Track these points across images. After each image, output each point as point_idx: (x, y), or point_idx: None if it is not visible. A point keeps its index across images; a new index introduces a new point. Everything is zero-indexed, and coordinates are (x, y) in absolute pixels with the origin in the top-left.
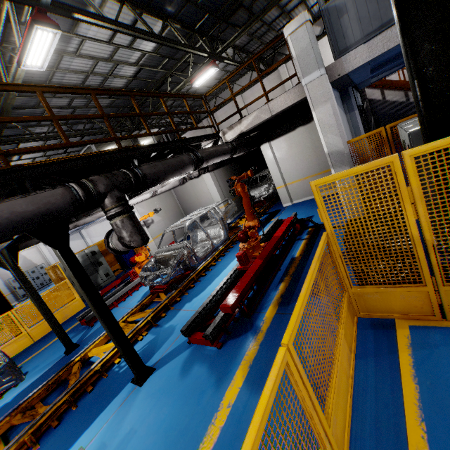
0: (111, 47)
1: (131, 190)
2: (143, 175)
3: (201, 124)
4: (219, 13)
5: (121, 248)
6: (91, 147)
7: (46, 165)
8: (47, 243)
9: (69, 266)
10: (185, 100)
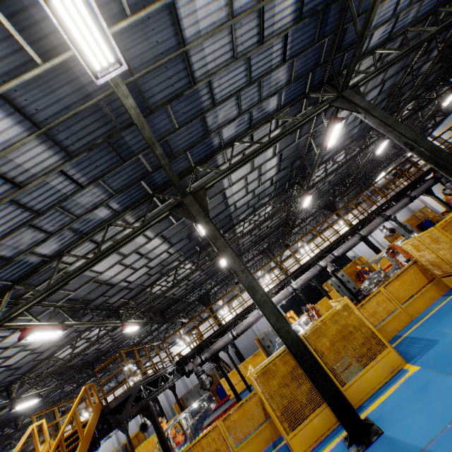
0: None
1: None
2: None
3: (450, 115)
4: (448, 67)
5: (450, 192)
6: (382, 173)
7: (418, 177)
8: (428, 195)
9: (436, 199)
10: (450, 130)
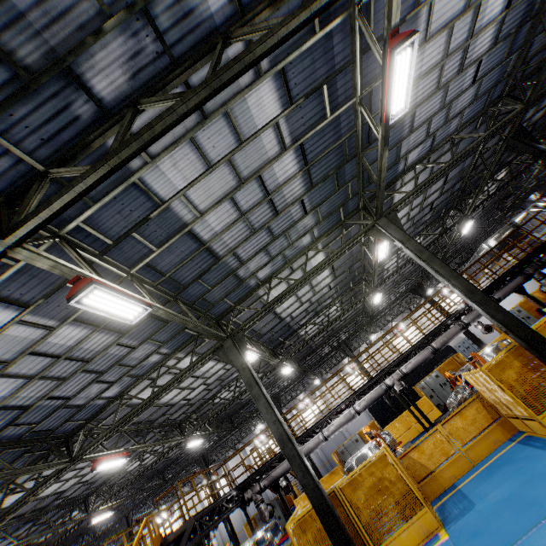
0: (481, 194)
1: (541, 268)
2: (543, 261)
3: None
4: (545, 126)
5: None
6: (483, 244)
7: (506, 271)
8: (519, 294)
9: (530, 299)
10: None
